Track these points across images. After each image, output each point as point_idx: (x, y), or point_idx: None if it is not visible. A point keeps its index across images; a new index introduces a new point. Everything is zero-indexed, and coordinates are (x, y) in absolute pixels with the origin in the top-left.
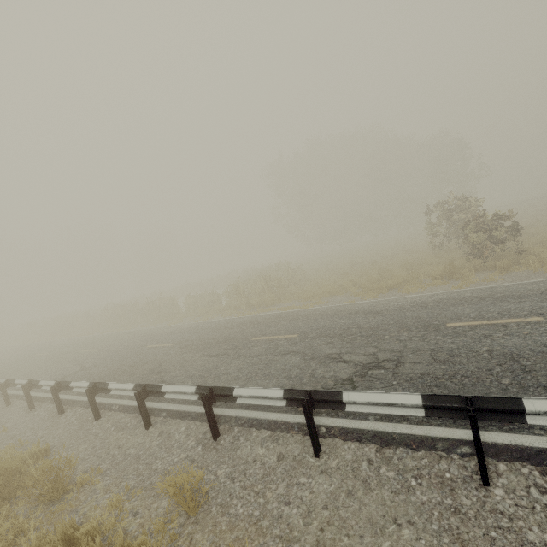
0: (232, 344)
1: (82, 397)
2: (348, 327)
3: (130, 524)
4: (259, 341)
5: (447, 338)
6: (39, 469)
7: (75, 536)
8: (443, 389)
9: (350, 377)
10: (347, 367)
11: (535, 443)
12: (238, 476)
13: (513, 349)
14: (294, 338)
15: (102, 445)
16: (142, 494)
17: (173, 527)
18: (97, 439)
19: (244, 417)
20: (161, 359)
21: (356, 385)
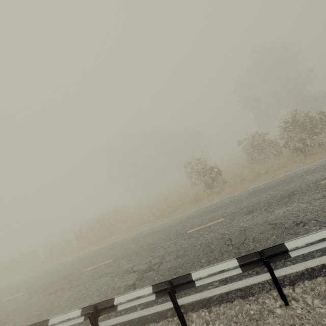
0: (69, 279)
1: None
2: (141, 246)
3: None
4: (88, 271)
5: (185, 240)
6: None
7: None
8: (177, 274)
9: (134, 282)
10: (134, 275)
11: (207, 294)
12: None
13: (209, 240)
14: (110, 262)
15: None
16: None
17: None
18: None
19: None
20: (10, 309)
21: (136, 287)
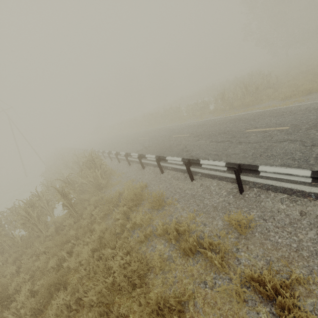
0: (231, 135)
1: (150, 161)
2: None
3: (203, 229)
4: (253, 132)
5: None
6: (152, 196)
7: (179, 229)
8: None
9: None
10: None
11: None
12: (268, 219)
13: None
14: (286, 129)
15: (171, 186)
16: (204, 215)
17: (231, 237)
18: (167, 183)
19: (260, 183)
20: (185, 143)
21: None
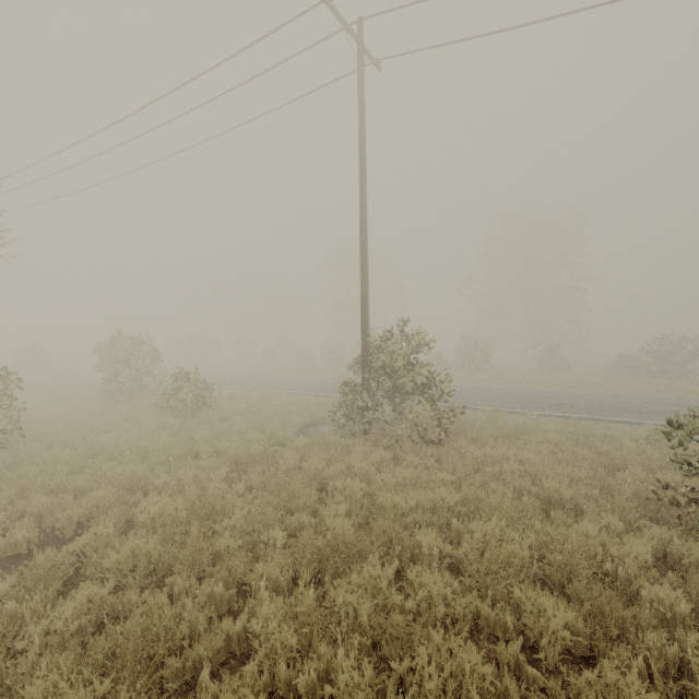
0: None
1: None
2: None
3: None
4: None
5: None
6: None
7: None
8: None
9: None
10: None
11: None
12: None
13: None
14: None
15: None
16: None
17: None
18: None
19: None
20: None
21: None
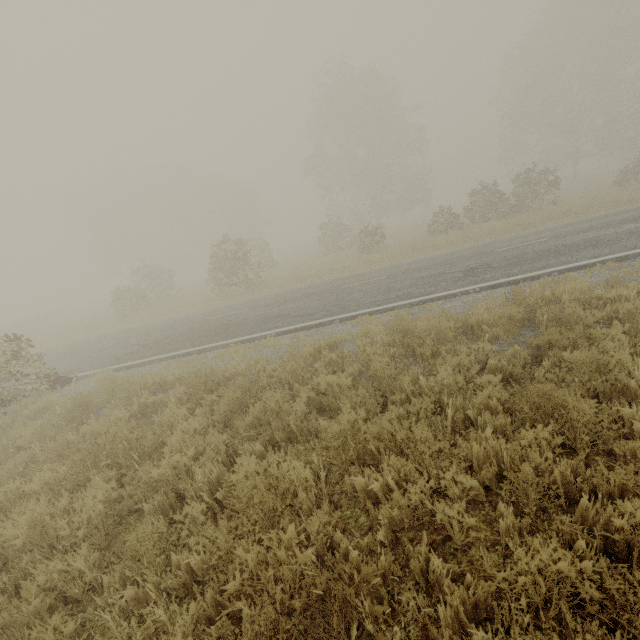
0: None
1: None
2: None
3: None
4: None
5: None
6: None
7: None
8: None
9: None
10: None
11: None
12: None
13: None
14: None
15: None
16: None
17: None
18: None
19: None
20: None
21: None
